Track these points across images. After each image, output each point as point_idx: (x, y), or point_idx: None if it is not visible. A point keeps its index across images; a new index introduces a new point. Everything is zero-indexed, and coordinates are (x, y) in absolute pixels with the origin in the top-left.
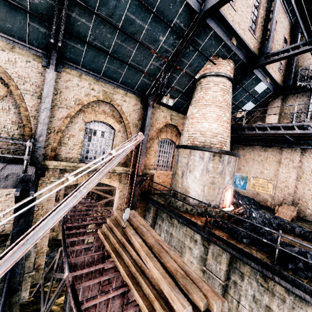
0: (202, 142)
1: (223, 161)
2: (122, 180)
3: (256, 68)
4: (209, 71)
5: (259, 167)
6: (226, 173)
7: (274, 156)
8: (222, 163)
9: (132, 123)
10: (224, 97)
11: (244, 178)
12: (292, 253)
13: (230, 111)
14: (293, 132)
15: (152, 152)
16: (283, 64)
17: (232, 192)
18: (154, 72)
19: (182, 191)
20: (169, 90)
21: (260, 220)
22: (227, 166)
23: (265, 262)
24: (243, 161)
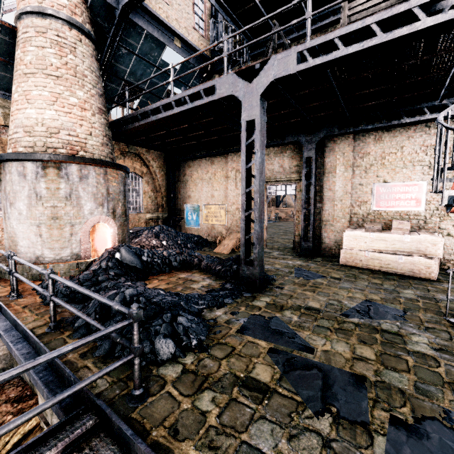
0: (29, 147)
1: (67, 176)
2: None
3: (129, 10)
4: (25, 6)
5: (209, 190)
6: (82, 197)
7: (222, 169)
8: (65, 179)
9: None
10: (63, 58)
11: (196, 209)
12: (58, 301)
13: (89, 88)
14: (172, 113)
15: None
16: (205, 20)
17: (116, 229)
18: None
19: (9, 245)
20: None
21: (133, 261)
22: (82, 184)
23: (27, 330)
24: (191, 184)
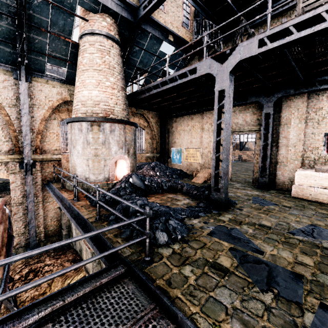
0: (83, 113)
1: (103, 130)
2: (10, 170)
3: (141, 22)
4: (84, 30)
5: (188, 138)
6: (111, 143)
7: (198, 123)
8: (102, 132)
9: (6, 102)
10: (103, 59)
11: (179, 151)
12: (102, 204)
13: (116, 75)
14: (166, 88)
15: (53, 135)
16: (190, 19)
17: (129, 163)
18: (7, 35)
19: (72, 170)
20: (48, 59)
21: (139, 184)
22: (111, 135)
23: (85, 218)
24: (177, 133)
